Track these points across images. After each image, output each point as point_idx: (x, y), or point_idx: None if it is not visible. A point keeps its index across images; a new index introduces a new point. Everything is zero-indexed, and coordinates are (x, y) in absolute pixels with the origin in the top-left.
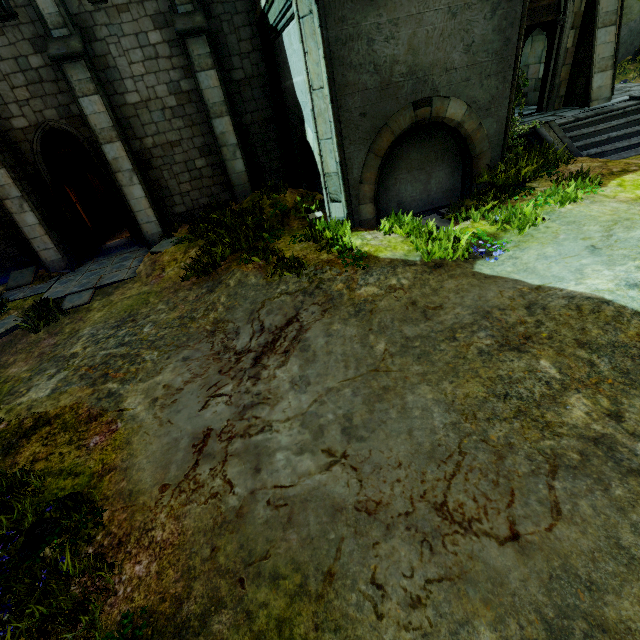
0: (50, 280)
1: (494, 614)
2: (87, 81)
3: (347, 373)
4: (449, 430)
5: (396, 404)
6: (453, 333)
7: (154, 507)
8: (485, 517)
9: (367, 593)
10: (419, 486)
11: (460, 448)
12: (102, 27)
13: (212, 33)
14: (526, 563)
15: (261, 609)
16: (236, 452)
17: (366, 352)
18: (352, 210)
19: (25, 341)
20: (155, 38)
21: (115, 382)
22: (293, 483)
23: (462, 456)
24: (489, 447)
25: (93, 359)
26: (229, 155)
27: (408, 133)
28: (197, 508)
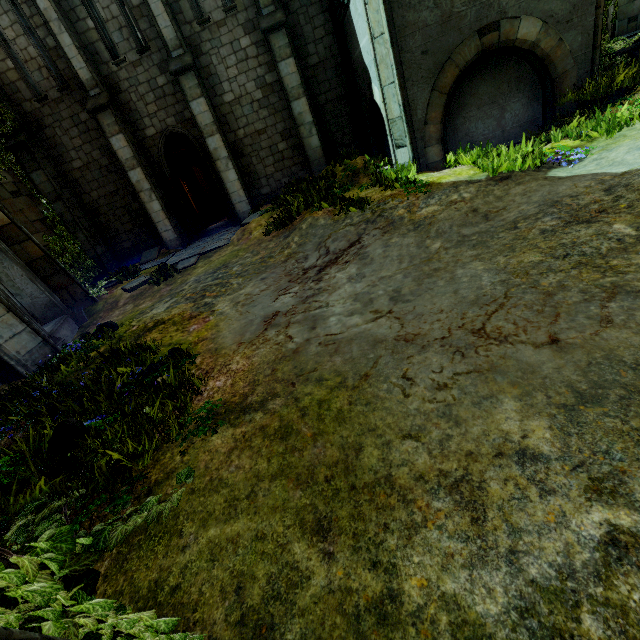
0: (169, 255)
1: (521, 391)
2: (195, 87)
3: (400, 266)
4: (497, 285)
5: (445, 277)
6: (514, 224)
7: (232, 354)
8: (523, 332)
9: (397, 383)
10: (458, 321)
11: (506, 295)
12: (206, 43)
13: (290, 27)
14: (563, 357)
15: (306, 396)
16: (297, 321)
17: (421, 251)
18: (418, 154)
19: (151, 291)
20: (245, 43)
21: (210, 298)
22: (342, 332)
23: (507, 299)
24: (538, 290)
25: (195, 289)
26: (306, 133)
27: (474, 64)
28: (263, 352)
